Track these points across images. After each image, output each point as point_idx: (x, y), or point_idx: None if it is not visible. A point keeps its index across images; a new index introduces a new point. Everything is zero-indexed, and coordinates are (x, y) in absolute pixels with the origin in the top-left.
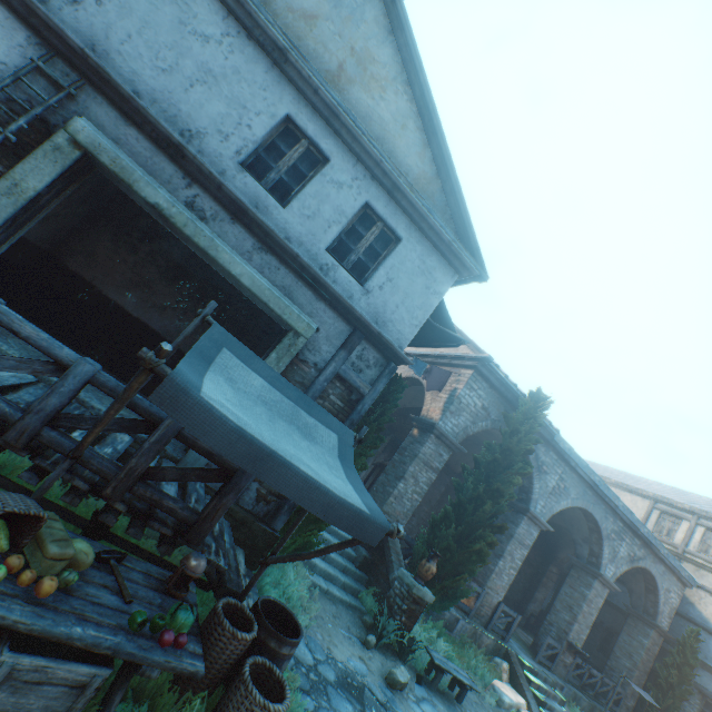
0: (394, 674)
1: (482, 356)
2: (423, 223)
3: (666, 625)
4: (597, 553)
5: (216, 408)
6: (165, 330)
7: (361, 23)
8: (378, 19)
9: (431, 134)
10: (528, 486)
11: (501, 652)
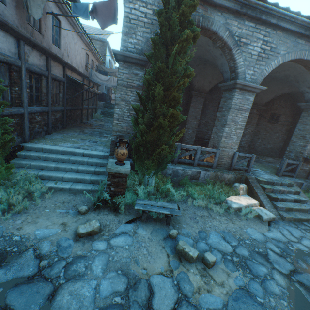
0: (77, 229)
1: None
2: None
3: None
4: None
5: None
6: None
7: None
8: None
9: None
10: (234, 65)
11: (242, 179)
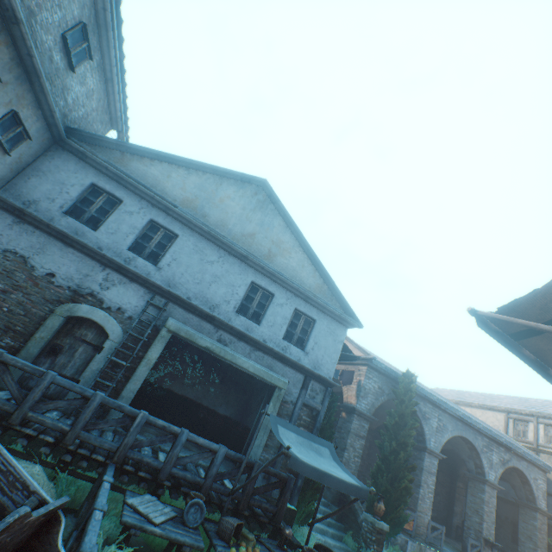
0: None
1: (369, 357)
2: (324, 309)
3: (545, 506)
4: (480, 464)
5: (305, 461)
6: (196, 397)
7: (273, 228)
8: (280, 223)
9: (316, 265)
10: (421, 430)
11: None
